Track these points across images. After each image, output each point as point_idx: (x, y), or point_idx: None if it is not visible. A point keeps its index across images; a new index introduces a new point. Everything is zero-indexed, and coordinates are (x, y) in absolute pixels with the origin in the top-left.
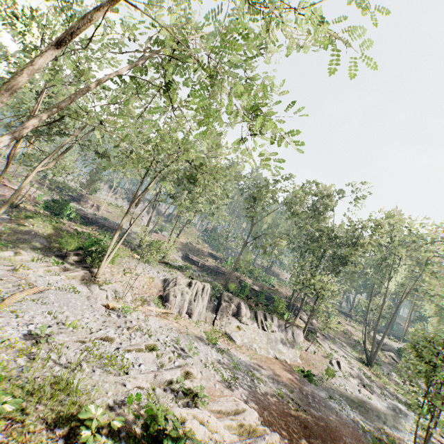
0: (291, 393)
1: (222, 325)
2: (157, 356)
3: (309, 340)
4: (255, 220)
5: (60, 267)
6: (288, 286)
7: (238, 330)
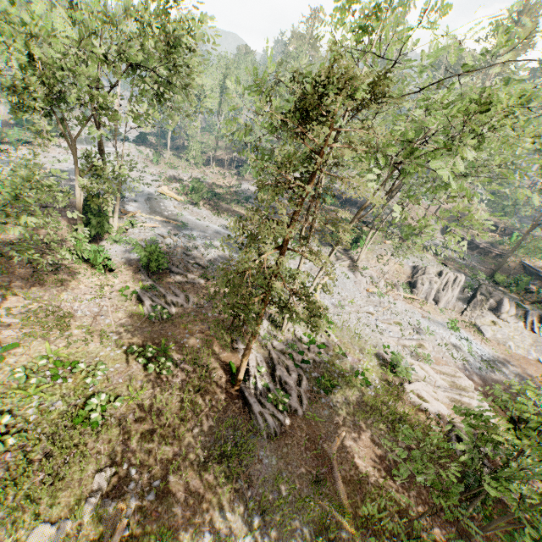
0: None
1: (472, 316)
2: (400, 330)
3: None
4: None
5: (334, 257)
6: None
7: (491, 325)
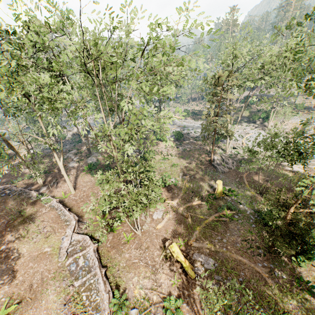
0: None
1: None
2: None
3: None
4: None
5: (254, 127)
6: None
7: None
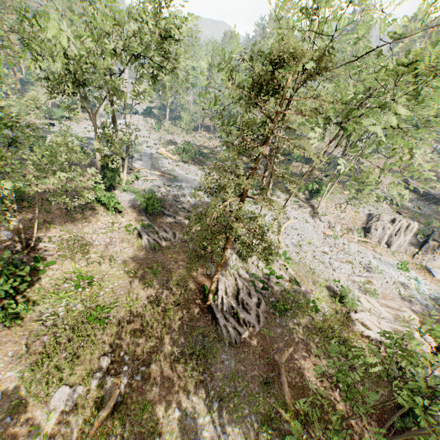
0: None
1: (423, 259)
2: (351, 268)
3: None
4: None
5: (297, 205)
6: None
7: None
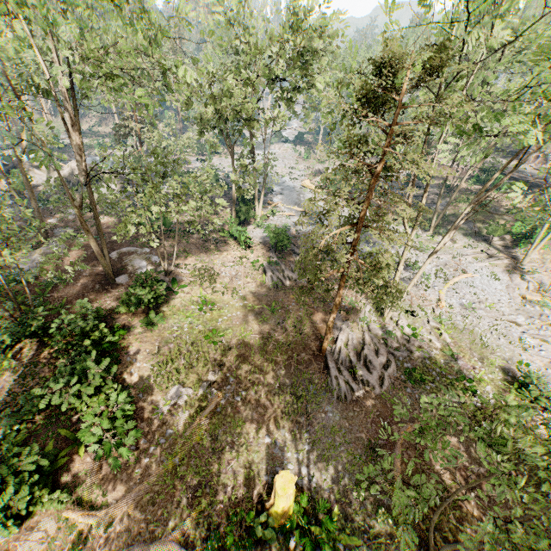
0: None
1: None
2: None
3: None
4: None
5: (485, 254)
6: None
7: None
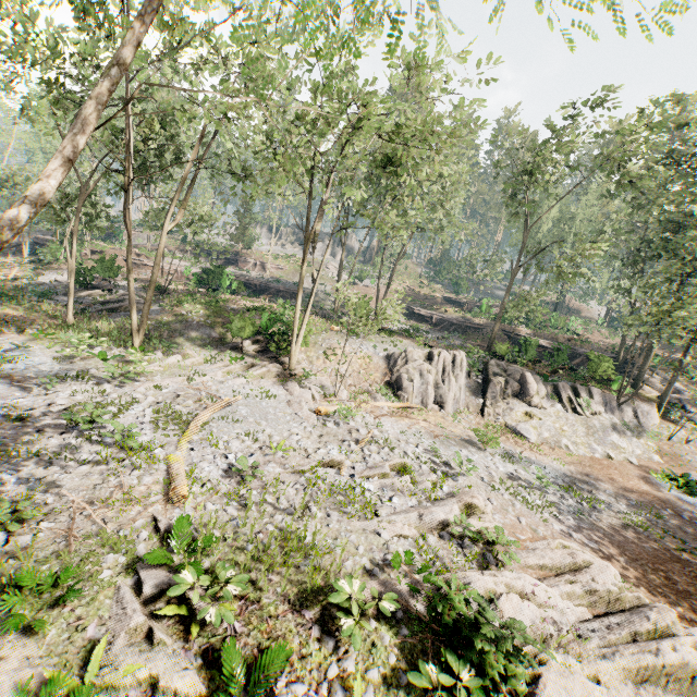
0: (658, 519)
1: (497, 413)
2: (412, 482)
3: (669, 421)
4: (529, 218)
5: (241, 364)
6: (605, 329)
7: (528, 419)
